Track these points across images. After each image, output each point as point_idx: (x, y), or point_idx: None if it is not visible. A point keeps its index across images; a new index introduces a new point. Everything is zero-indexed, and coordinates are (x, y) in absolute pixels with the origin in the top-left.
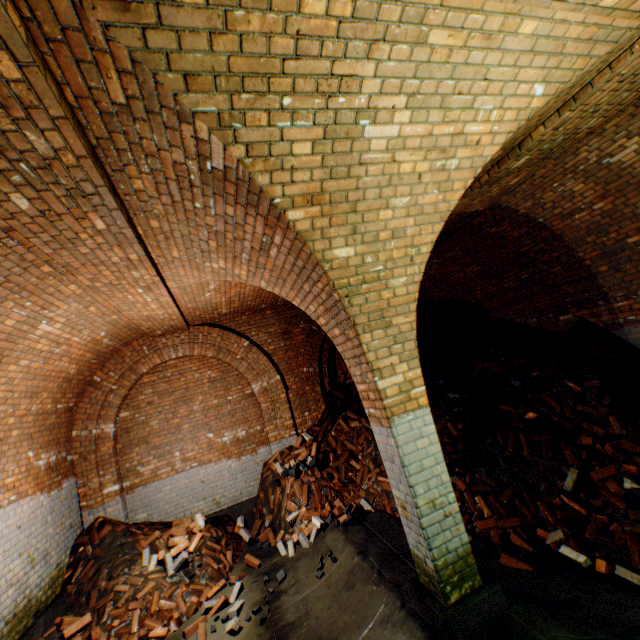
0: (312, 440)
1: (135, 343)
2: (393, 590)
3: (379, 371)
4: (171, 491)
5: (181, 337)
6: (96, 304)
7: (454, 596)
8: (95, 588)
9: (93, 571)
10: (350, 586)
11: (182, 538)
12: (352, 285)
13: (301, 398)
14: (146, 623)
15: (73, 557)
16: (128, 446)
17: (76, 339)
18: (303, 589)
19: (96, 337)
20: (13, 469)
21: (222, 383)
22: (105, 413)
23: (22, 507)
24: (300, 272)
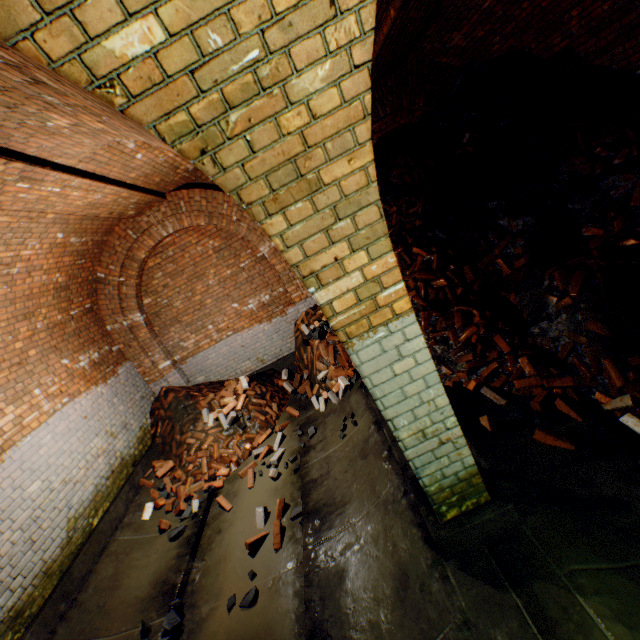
0: None
1: (117, 230)
2: (398, 474)
3: (315, 276)
4: (217, 358)
5: (162, 211)
6: (1, 213)
7: (451, 513)
8: (174, 441)
9: (170, 428)
10: (364, 455)
11: (231, 399)
12: (204, 123)
13: None
14: (213, 466)
15: (153, 419)
16: (164, 328)
17: (28, 253)
18: (328, 448)
19: (55, 242)
20: (52, 380)
21: (229, 252)
22: (127, 305)
23: (80, 403)
24: (119, 115)
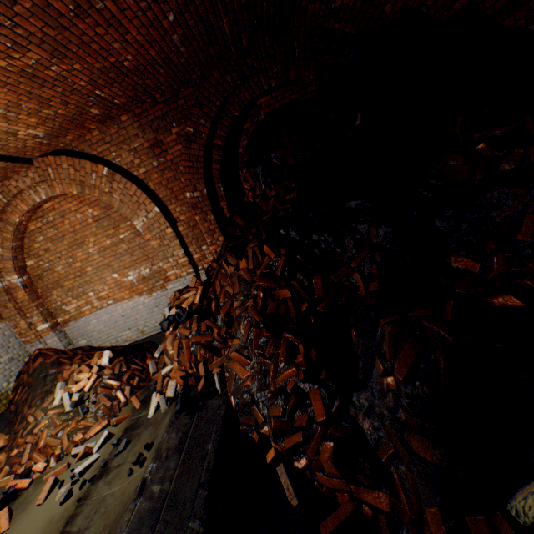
0: (200, 283)
1: None
2: None
3: None
4: (99, 324)
5: (30, 176)
6: None
7: None
8: (22, 413)
9: (26, 396)
10: (110, 532)
11: (87, 375)
12: None
13: (194, 231)
14: (34, 456)
15: (17, 383)
16: (47, 290)
17: None
18: (114, 482)
19: None
20: None
21: (108, 222)
22: (4, 267)
23: None
24: None
